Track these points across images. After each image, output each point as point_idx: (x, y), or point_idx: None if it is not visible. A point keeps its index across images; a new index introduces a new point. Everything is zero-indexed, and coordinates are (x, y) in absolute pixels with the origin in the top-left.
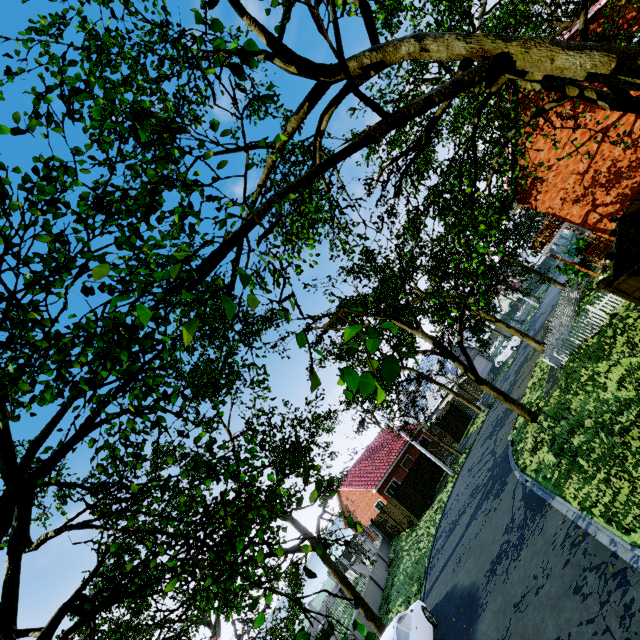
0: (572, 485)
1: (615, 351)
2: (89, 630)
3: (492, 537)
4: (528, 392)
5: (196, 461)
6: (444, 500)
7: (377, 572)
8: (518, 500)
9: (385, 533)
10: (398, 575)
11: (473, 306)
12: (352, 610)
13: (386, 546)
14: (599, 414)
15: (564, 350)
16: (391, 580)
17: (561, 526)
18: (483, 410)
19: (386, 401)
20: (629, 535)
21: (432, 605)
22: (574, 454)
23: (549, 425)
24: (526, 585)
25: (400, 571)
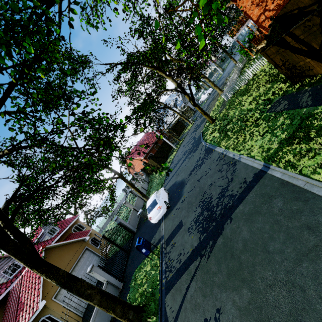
0: (224, 141)
1: (251, 91)
2: (22, 211)
3: (191, 164)
4: (212, 112)
5: (78, 118)
6: (172, 158)
7: (144, 185)
8: (203, 151)
9: (147, 173)
10: (153, 185)
11: (204, 57)
12: (134, 199)
13: (147, 177)
14: (239, 115)
15: (231, 92)
16: (150, 187)
17: (217, 155)
18: (191, 122)
19: (151, 116)
20: (239, 152)
21: (167, 189)
22: (226, 132)
23: (219, 123)
24: (202, 174)
25: (153, 183)
